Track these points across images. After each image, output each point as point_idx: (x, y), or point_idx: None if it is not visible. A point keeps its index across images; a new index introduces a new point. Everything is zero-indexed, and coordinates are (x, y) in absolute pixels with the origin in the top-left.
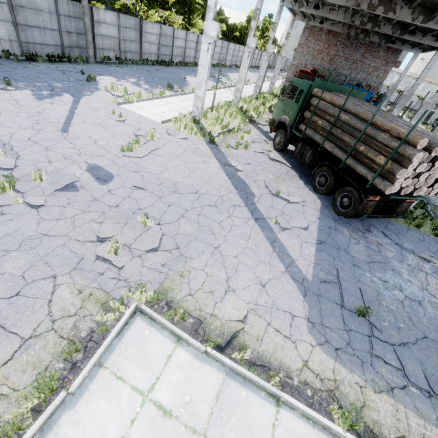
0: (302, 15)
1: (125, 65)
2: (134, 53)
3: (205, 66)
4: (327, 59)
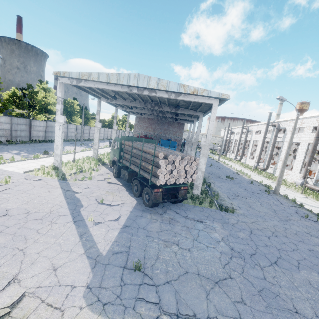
0: (131, 112)
1: (14, 144)
2: (24, 137)
3: (59, 137)
4: (151, 130)
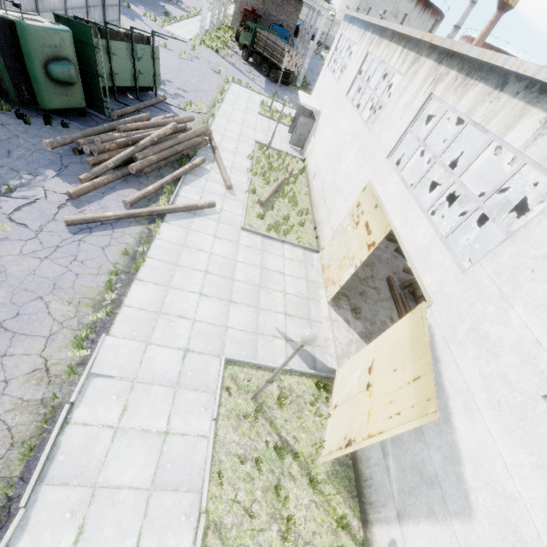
0: None
1: None
2: None
3: (206, 10)
4: (261, 1)
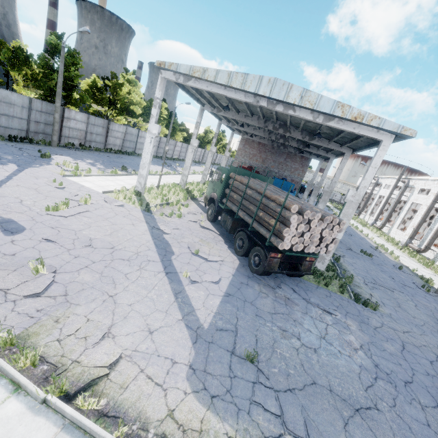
0: (238, 131)
1: (88, 150)
2: (99, 143)
3: (148, 153)
4: (260, 160)
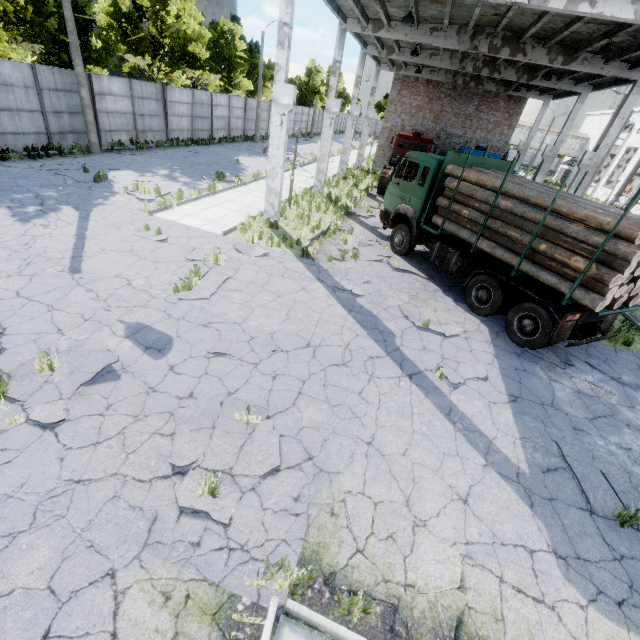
0: (391, 63)
1: (146, 150)
2: (157, 132)
3: (279, 146)
4: (430, 117)
